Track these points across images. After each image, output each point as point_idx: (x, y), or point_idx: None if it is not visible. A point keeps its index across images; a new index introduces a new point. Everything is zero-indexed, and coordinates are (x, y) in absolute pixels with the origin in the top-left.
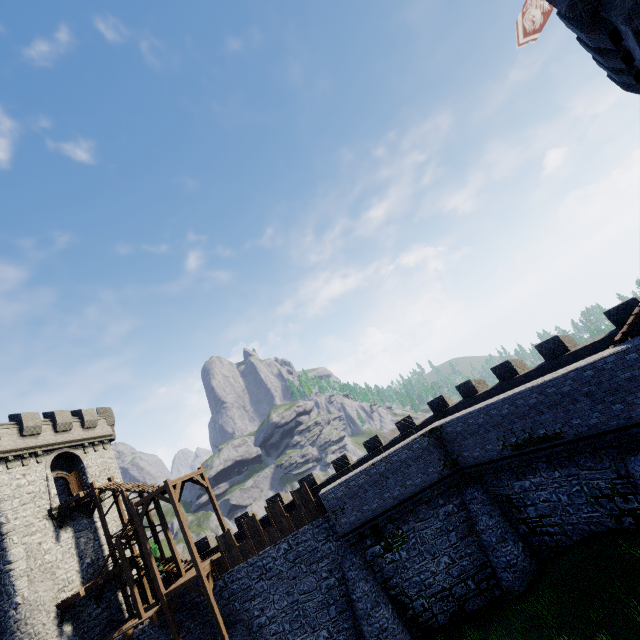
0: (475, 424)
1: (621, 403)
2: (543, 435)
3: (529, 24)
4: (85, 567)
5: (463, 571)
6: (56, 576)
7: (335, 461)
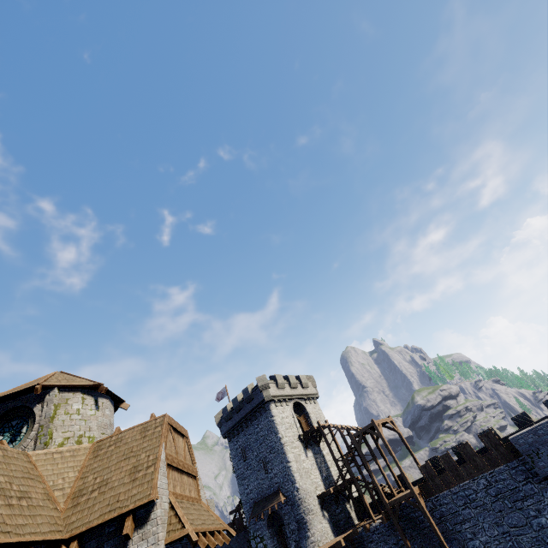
0: None
1: None
2: None
3: None
4: (324, 478)
5: None
6: (311, 478)
7: (514, 418)
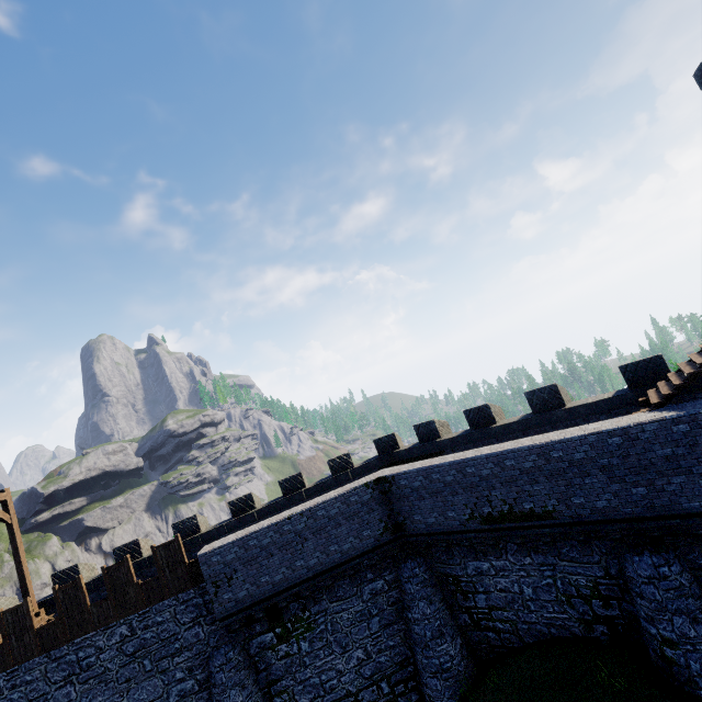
0: (441, 481)
1: (646, 487)
2: (529, 510)
3: None
4: None
5: (379, 670)
6: None
7: (235, 502)
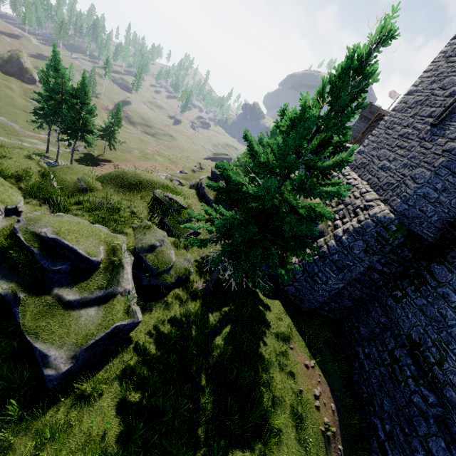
0: None
1: None
2: None
3: (391, 94)
4: None
5: None
6: None
7: None
